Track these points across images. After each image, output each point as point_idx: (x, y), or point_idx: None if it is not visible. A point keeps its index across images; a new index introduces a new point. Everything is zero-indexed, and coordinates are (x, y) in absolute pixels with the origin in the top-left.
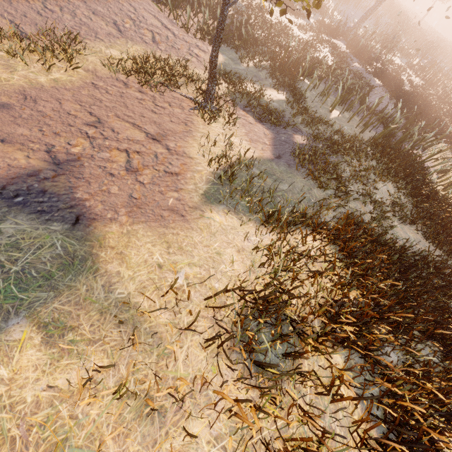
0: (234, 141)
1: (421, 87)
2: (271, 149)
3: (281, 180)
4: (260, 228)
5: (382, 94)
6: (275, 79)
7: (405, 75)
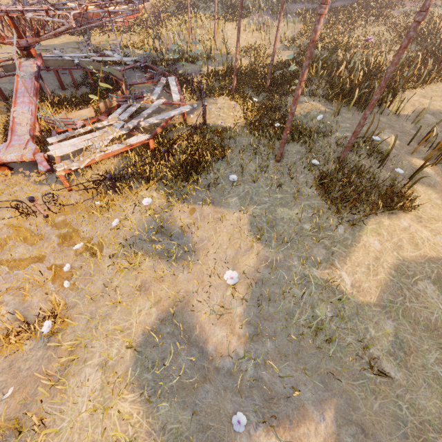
0: None
1: None
2: None
3: None
4: None
5: None
6: None
7: None
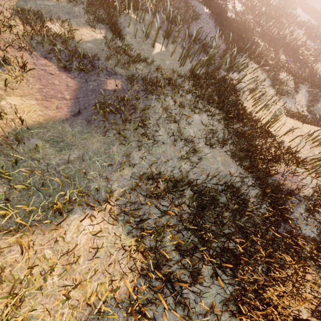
0: (17, 104)
1: (243, 12)
2: (70, 104)
3: (70, 146)
4: (10, 236)
5: (209, 22)
6: (93, 15)
7: (231, 2)
